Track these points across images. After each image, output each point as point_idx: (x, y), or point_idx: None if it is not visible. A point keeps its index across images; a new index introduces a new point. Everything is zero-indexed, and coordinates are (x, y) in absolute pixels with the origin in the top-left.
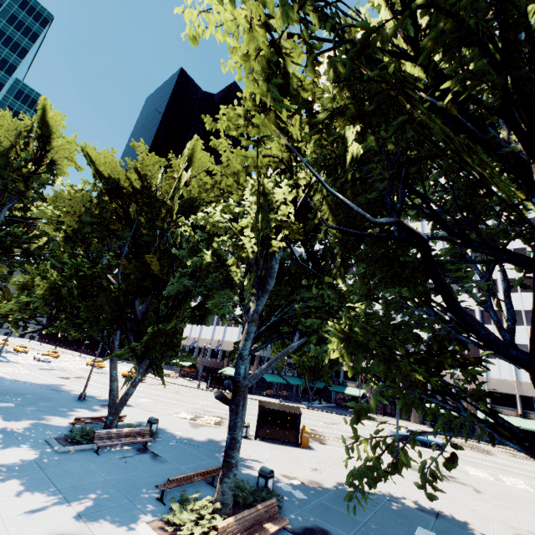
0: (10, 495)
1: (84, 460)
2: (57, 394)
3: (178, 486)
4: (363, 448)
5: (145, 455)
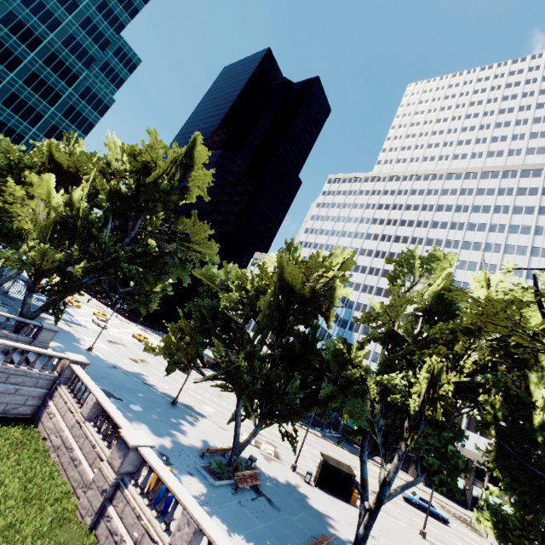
0: (226, 535)
1: (234, 499)
2: (153, 394)
3: (305, 543)
4: (389, 510)
5: (263, 498)
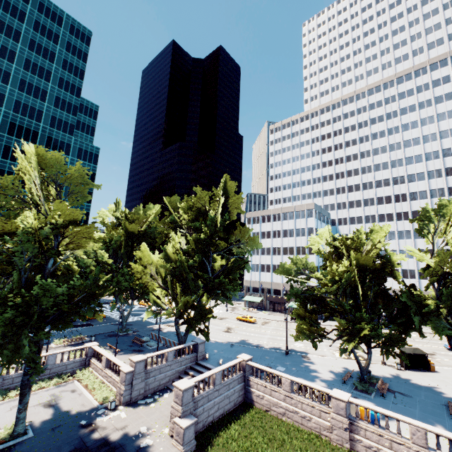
0: None
1: (388, 401)
2: (270, 352)
3: (444, 410)
4: (450, 363)
5: (396, 393)
